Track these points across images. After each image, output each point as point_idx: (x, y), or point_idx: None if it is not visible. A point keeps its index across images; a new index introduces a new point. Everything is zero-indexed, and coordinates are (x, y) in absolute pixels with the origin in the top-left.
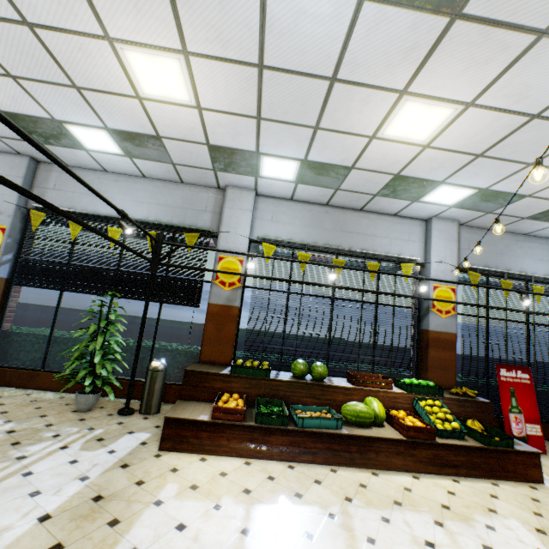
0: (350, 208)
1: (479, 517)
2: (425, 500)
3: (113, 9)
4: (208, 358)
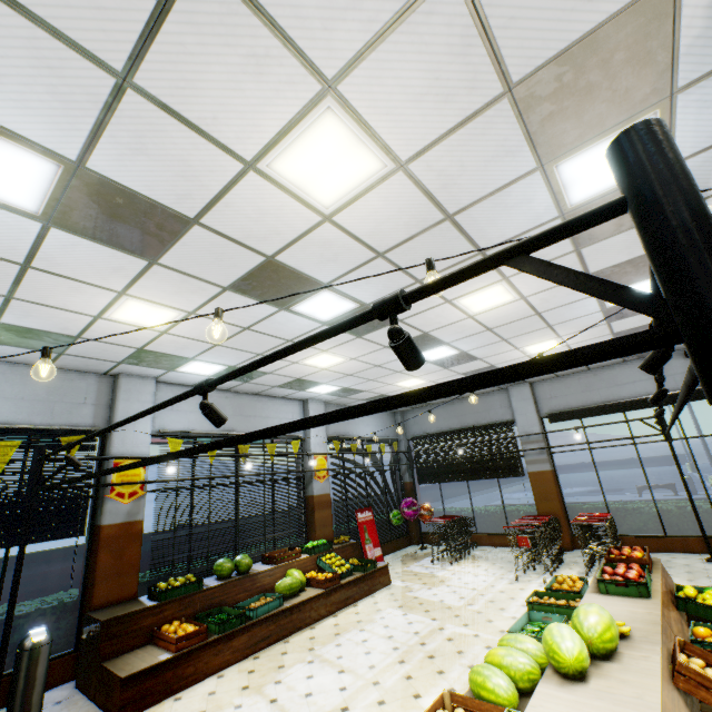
0: (247, 393)
1: (376, 616)
2: (349, 624)
3: (154, 287)
4: (104, 601)
